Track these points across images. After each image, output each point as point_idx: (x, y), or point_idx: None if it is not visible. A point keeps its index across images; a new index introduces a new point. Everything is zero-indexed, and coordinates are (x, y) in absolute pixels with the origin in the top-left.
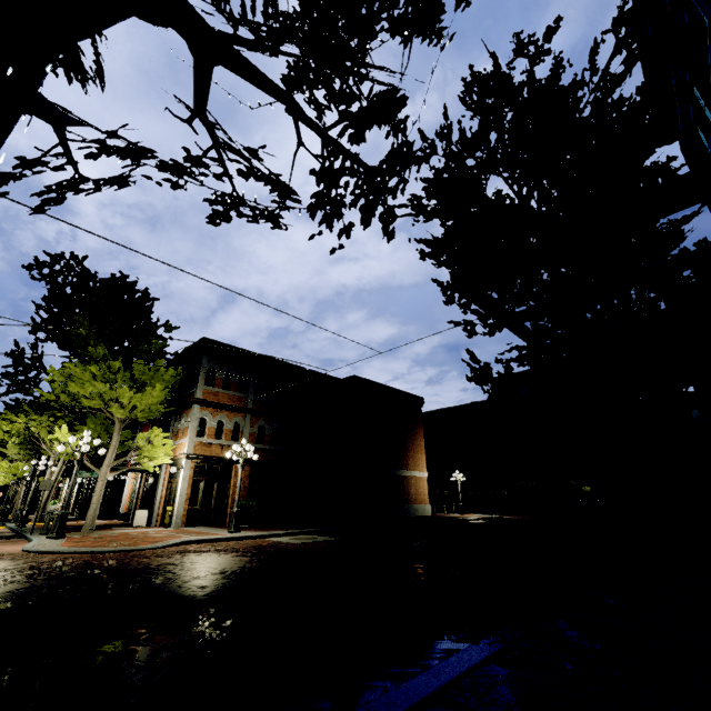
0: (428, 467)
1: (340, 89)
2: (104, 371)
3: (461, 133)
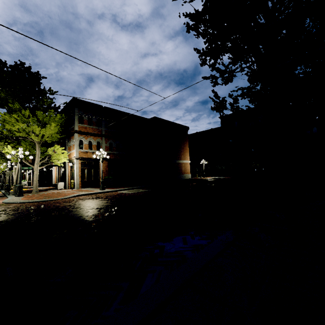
0: (190, 158)
1: None
2: (21, 117)
3: None
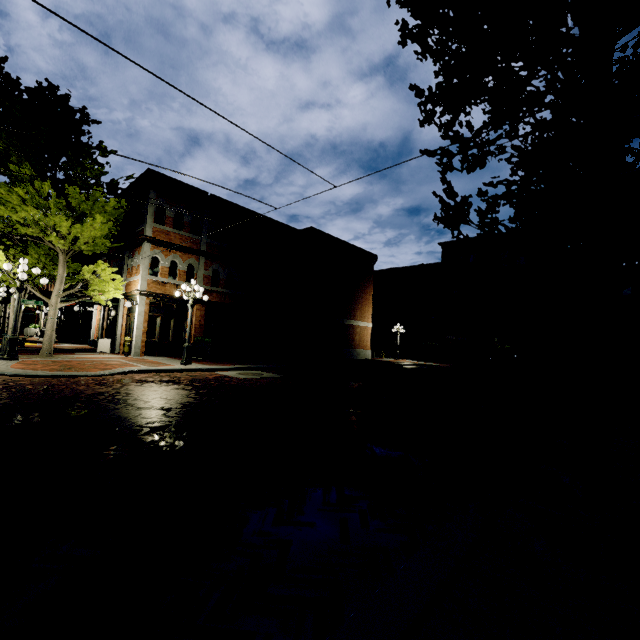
0: (373, 319)
1: None
2: (32, 194)
3: None
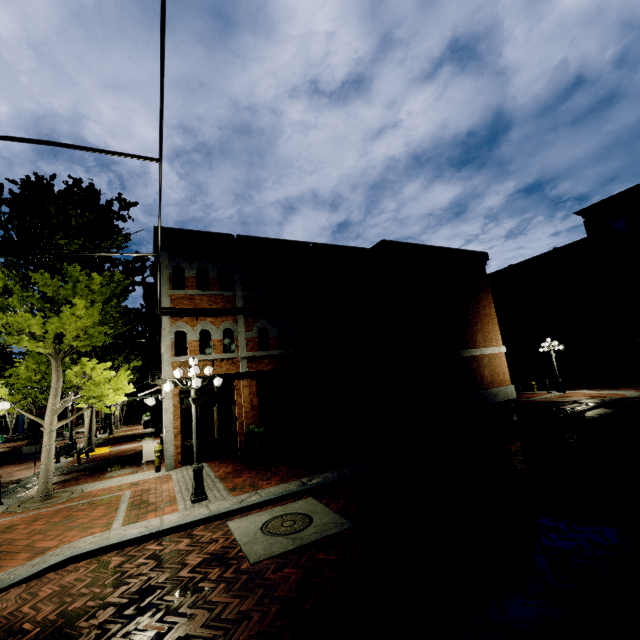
0: (501, 335)
1: None
2: None
3: None
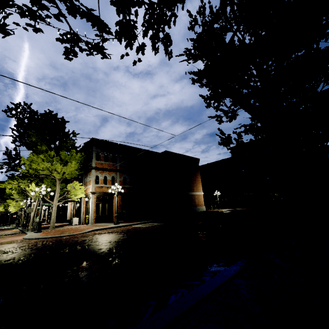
0: (203, 190)
1: None
2: (47, 157)
3: (210, 9)
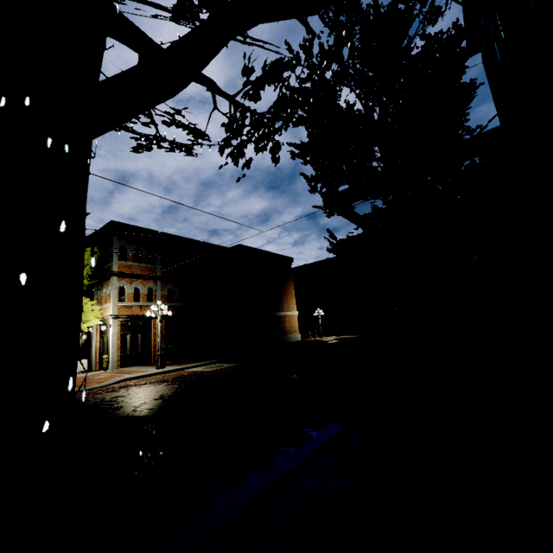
0: (297, 307)
1: (244, 66)
2: None
3: (320, 48)
